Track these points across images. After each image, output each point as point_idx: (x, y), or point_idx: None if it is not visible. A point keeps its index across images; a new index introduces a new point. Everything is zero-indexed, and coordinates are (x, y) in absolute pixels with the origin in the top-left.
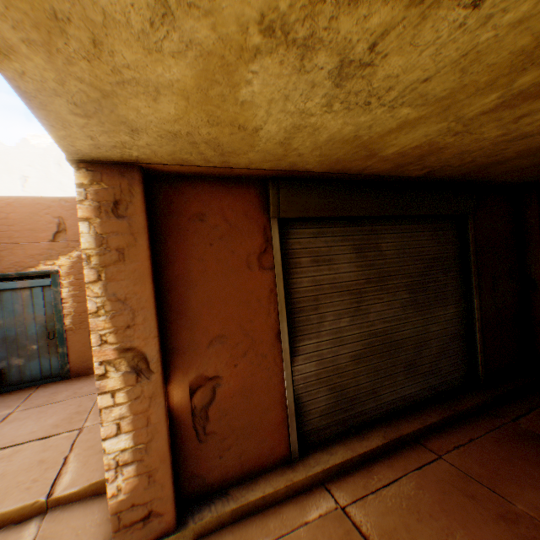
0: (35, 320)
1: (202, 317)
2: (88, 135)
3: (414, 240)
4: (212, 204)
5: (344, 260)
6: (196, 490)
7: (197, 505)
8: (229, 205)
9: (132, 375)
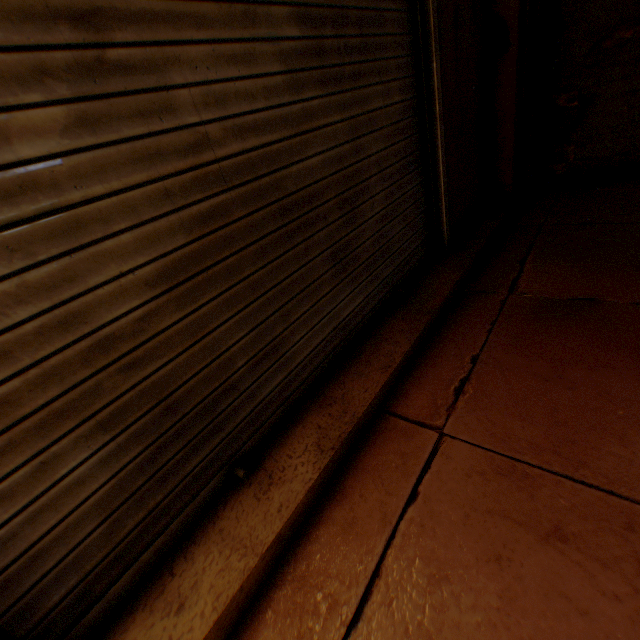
0: None
1: None
2: None
3: None
4: None
5: None
6: None
7: None
8: None
9: None
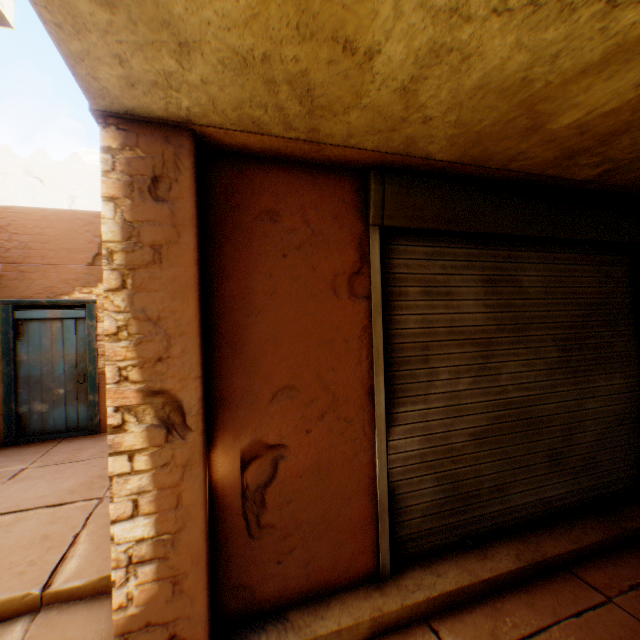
0: (64, 358)
1: (266, 358)
2: (114, 54)
3: (568, 275)
4: (289, 199)
5: (468, 295)
6: (240, 608)
7: (241, 632)
8: (312, 202)
9: (159, 430)
